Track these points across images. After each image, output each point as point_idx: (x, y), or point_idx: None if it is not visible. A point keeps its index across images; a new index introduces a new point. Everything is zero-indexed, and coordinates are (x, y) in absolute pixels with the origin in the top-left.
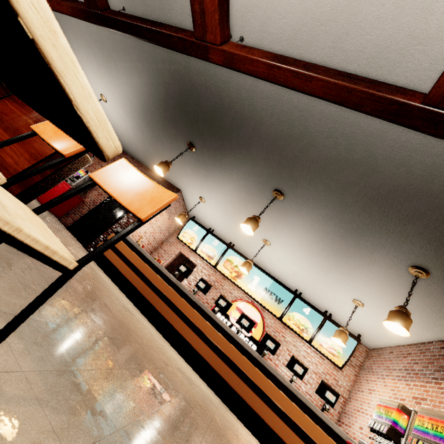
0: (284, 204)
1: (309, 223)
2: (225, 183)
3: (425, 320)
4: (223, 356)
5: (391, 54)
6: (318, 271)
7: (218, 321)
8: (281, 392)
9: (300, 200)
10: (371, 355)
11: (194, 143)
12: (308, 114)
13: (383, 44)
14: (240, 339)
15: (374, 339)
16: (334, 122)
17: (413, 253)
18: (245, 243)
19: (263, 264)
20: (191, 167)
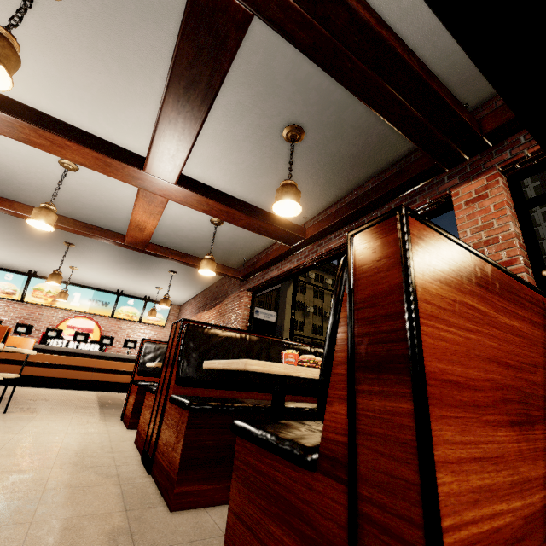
0: (78, 249)
1: (105, 258)
2: (3, 234)
3: (189, 287)
4: (73, 367)
5: (107, 209)
6: (126, 278)
7: (56, 349)
8: (123, 363)
9: (90, 248)
10: (181, 309)
11: None
12: (72, 216)
13: (101, 206)
14: (81, 350)
15: (179, 301)
16: (92, 222)
17: (166, 266)
18: (51, 270)
19: (79, 280)
20: None
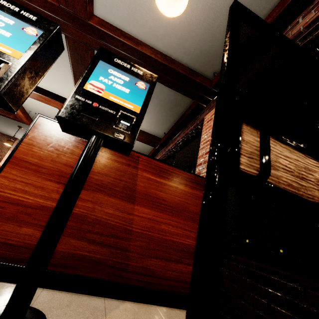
0: None
1: None
2: None
3: None
4: None
5: None
6: None
7: None
8: None
9: None
10: None
11: (22, 127)
12: None
13: None
14: None
15: None
16: None
17: None
18: None
19: None
20: (22, 132)
